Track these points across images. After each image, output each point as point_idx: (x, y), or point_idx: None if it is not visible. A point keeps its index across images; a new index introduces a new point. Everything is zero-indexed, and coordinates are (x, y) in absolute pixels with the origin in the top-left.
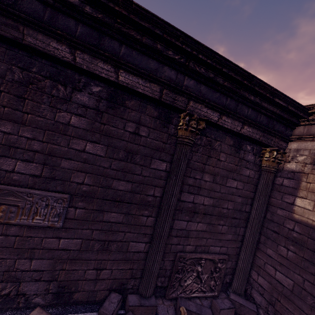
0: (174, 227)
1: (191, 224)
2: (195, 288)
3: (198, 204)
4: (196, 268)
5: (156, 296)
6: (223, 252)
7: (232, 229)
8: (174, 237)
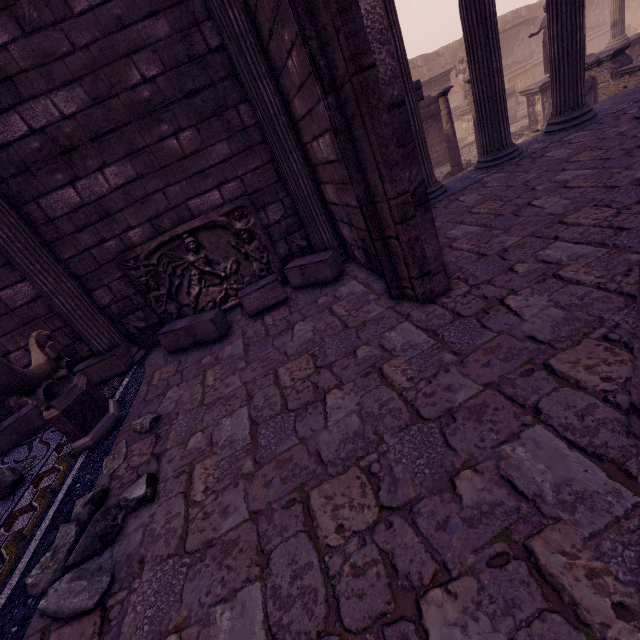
0: (55, 215)
1: (87, 185)
2: (218, 295)
3: (54, 128)
4: (188, 262)
5: (157, 344)
6: (237, 195)
7: (212, 128)
8: (77, 234)
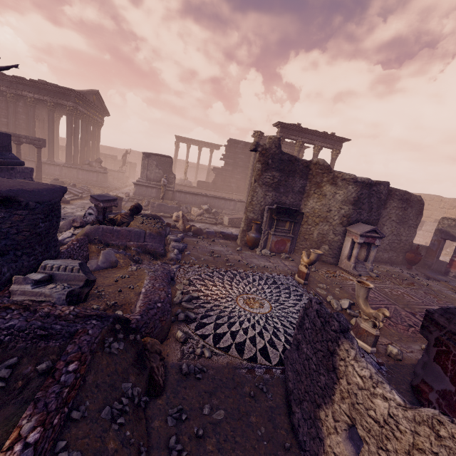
0: None
1: None
2: None
3: None
4: None
5: None
6: None
7: None
8: None
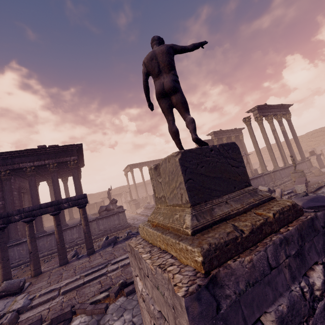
0: None
1: None
2: None
3: None
4: None
5: None
6: None
7: None
8: None
